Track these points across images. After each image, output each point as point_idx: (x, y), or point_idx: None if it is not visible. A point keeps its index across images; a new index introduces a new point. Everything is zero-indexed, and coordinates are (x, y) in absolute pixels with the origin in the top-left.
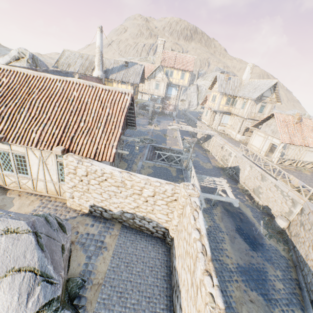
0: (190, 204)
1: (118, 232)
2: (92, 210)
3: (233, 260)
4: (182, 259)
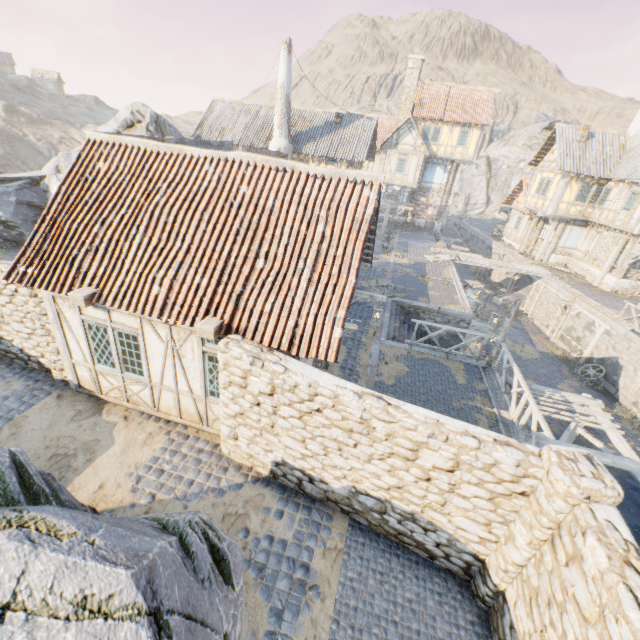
0: (599, 532)
1: (341, 540)
2: (277, 472)
3: None
4: None
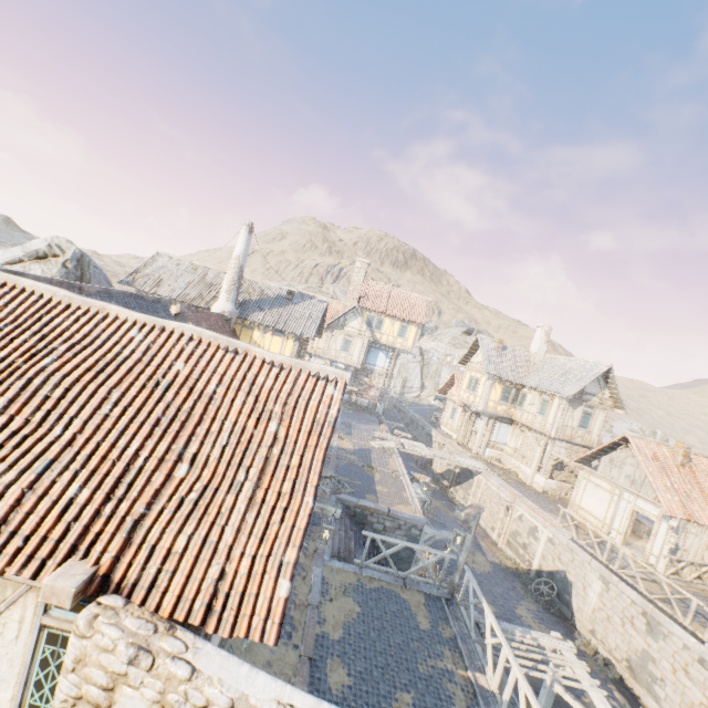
0: None
1: None
2: None
3: None
4: None
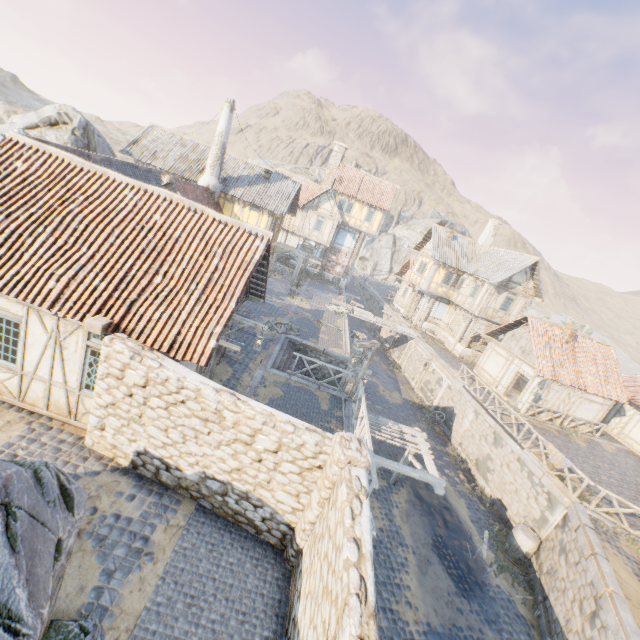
0: (348, 481)
1: (185, 519)
2: (138, 462)
3: (419, 614)
4: (313, 604)
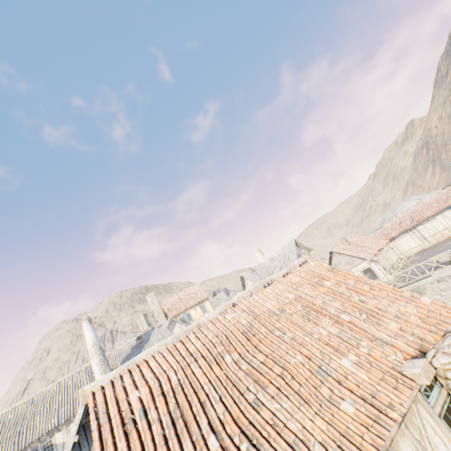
0: None
1: None
2: None
3: None
4: None
